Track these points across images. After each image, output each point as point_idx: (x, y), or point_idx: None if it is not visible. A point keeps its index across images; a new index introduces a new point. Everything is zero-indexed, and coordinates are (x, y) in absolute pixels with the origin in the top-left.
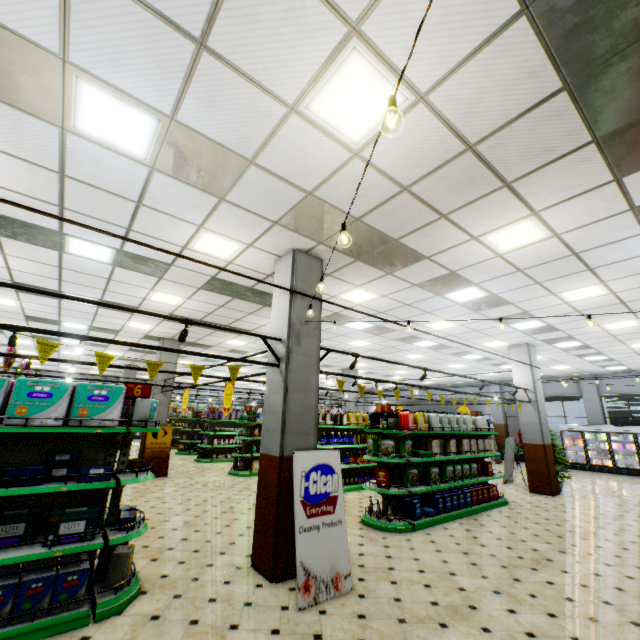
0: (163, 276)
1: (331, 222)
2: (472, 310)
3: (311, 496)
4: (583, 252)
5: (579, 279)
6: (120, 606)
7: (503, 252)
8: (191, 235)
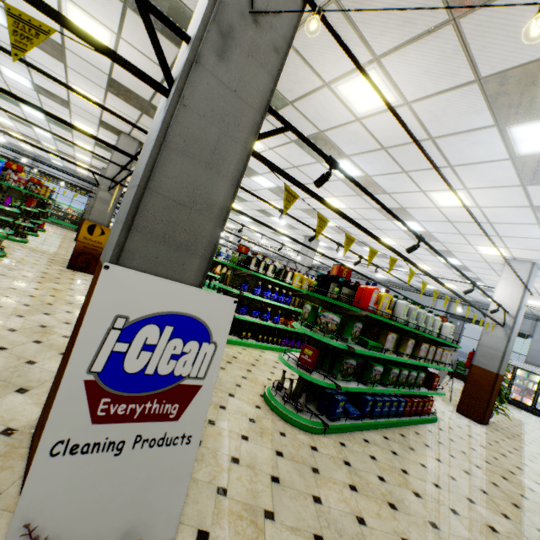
0: None
1: None
2: (521, 180)
3: (124, 376)
4: None
5: None
6: None
7: None
8: None
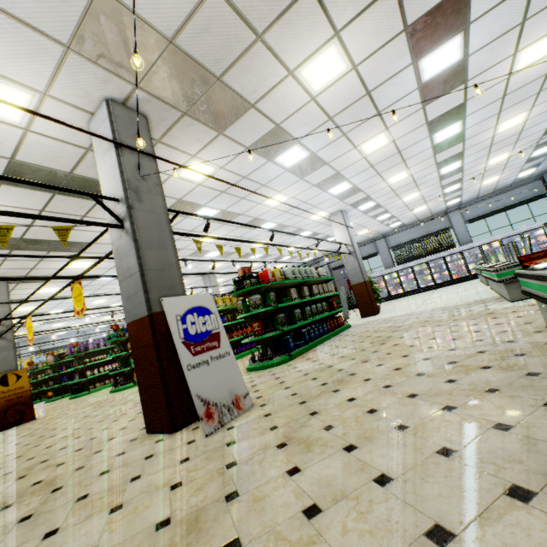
0: None
1: (141, 46)
2: (299, 177)
3: (192, 336)
4: (374, 91)
5: (372, 126)
6: None
7: (316, 94)
8: None
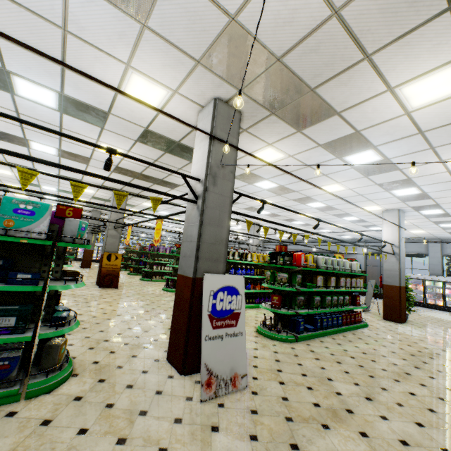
0: (104, 126)
1: (252, 62)
2: (363, 175)
3: (217, 311)
4: None
5: None
6: (49, 387)
7: (413, 109)
8: (120, 76)
